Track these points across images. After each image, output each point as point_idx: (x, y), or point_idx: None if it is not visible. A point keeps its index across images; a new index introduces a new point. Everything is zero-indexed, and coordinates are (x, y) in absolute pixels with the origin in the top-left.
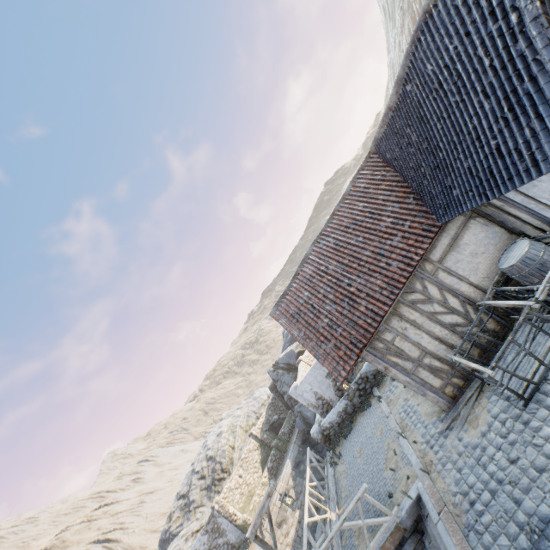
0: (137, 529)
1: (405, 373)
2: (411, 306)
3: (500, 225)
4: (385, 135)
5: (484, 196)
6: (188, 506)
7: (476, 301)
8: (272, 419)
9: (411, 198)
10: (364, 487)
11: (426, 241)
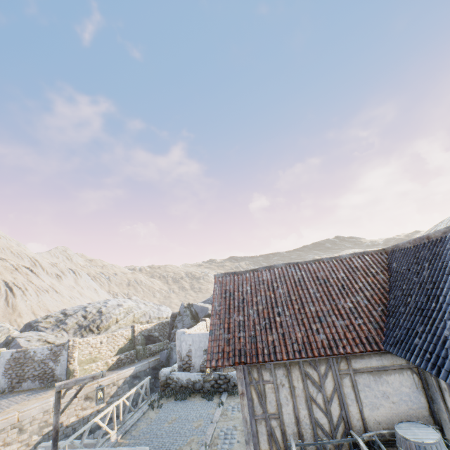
0: (28, 301)
1: (251, 412)
2: (303, 375)
3: (428, 399)
4: (406, 250)
5: (437, 369)
6: (61, 323)
7: (352, 428)
8: (153, 333)
9: (380, 308)
10: (145, 449)
11: (360, 347)
